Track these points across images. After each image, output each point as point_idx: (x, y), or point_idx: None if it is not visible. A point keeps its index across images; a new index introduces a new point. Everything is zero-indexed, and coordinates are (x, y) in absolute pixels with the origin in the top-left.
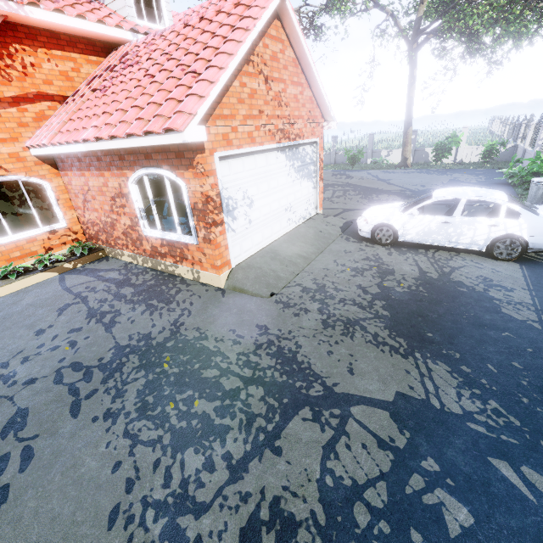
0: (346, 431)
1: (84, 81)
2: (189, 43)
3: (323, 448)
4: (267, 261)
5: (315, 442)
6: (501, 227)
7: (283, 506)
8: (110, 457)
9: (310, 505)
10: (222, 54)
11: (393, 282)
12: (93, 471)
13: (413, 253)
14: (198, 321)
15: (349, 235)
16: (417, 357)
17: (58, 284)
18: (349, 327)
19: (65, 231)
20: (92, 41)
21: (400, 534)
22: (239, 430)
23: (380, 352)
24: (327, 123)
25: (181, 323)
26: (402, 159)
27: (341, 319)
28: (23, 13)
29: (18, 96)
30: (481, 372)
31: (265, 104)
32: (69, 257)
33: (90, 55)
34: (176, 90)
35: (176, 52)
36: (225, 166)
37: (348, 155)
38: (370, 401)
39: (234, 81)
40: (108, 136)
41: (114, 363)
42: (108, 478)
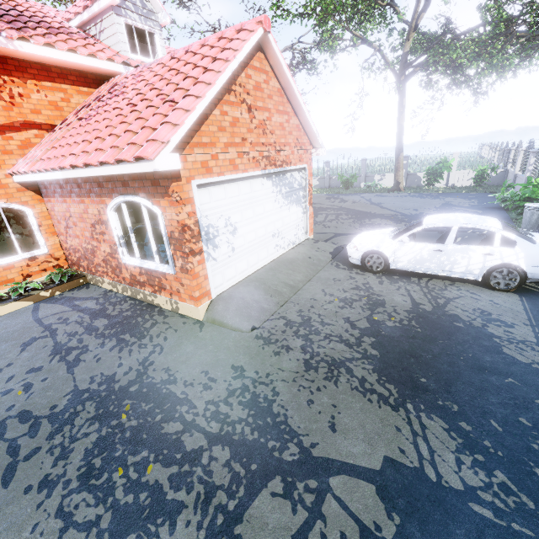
0: (322, 513)
1: (73, 110)
2: (172, 74)
3: (293, 538)
4: (251, 291)
5: (283, 529)
6: (496, 256)
7: None
8: None
9: None
10: (200, 84)
11: (383, 315)
12: None
13: (405, 281)
14: (170, 359)
15: (340, 261)
16: (409, 409)
17: (30, 314)
18: (334, 369)
19: (46, 257)
20: (83, 74)
21: None
22: (194, 509)
23: (367, 402)
24: (316, 150)
25: (151, 362)
26: (395, 183)
27: (325, 359)
28: (12, 47)
29: (3, 124)
30: (483, 431)
31: (248, 132)
32: (48, 284)
33: (81, 86)
34: (152, 118)
35: (158, 82)
36: (204, 194)
37: (341, 180)
38: (353, 470)
39: (214, 109)
40: (82, 164)
41: (67, 412)
42: None
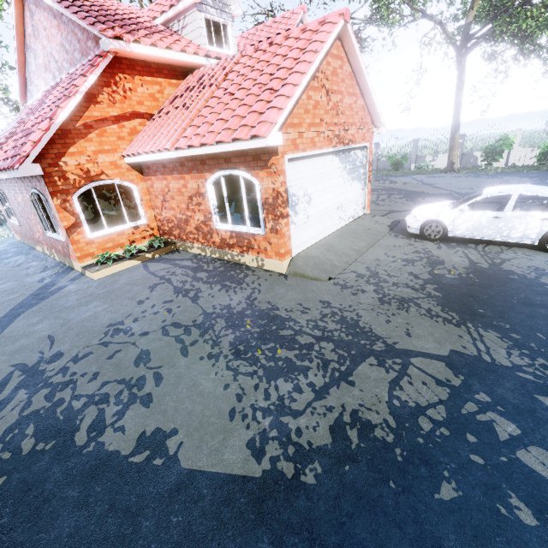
0: (408, 373)
1: (166, 100)
2: (262, 65)
3: (389, 383)
4: (323, 252)
5: (382, 379)
6: None
7: (361, 415)
8: (220, 381)
9: (383, 416)
10: (296, 74)
11: (443, 271)
12: (210, 388)
13: (463, 247)
14: (268, 297)
15: (398, 232)
16: (469, 326)
17: (143, 269)
18: (404, 303)
19: (145, 227)
20: (173, 68)
21: (458, 436)
22: (318, 369)
23: (434, 322)
24: (377, 129)
25: (254, 298)
26: (448, 163)
27: (396, 298)
28: (129, 50)
29: (119, 115)
30: (530, 339)
31: (325, 113)
32: (149, 249)
33: (171, 79)
34: (257, 104)
35: (251, 73)
36: (291, 167)
37: (391, 161)
38: (427, 355)
39: (303, 94)
40: (199, 144)
41: (206, 324)
42: (222, 392)
